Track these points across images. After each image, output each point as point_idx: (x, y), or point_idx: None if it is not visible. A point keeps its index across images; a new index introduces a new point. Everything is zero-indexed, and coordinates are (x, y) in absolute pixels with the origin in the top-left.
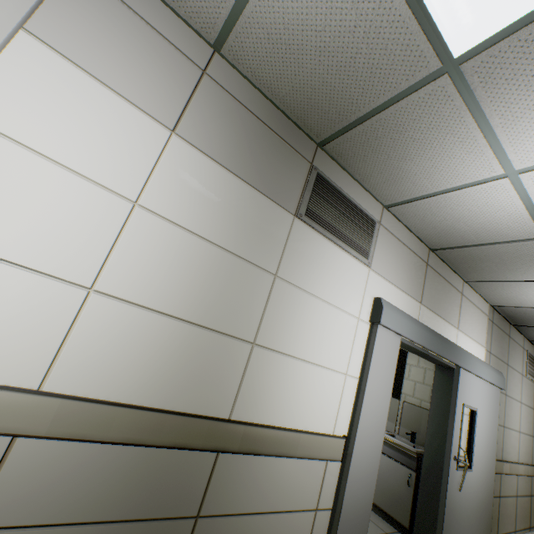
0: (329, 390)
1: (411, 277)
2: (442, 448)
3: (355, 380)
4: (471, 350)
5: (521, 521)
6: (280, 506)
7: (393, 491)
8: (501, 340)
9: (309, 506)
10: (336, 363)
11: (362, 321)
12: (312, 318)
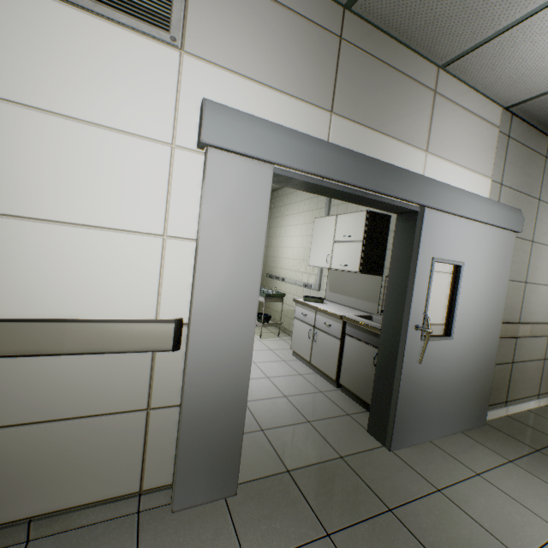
0: (128, 262)
1: (301, 65)
2: (400, 318)
3: (190, 242)
4: (458, 182)
5: None
6: (69, 412)
7: (361, 374)
8: (528, 165)
9: (131, 406)
10: (134, 220)
11: (184, 150)
12: (45, 150)
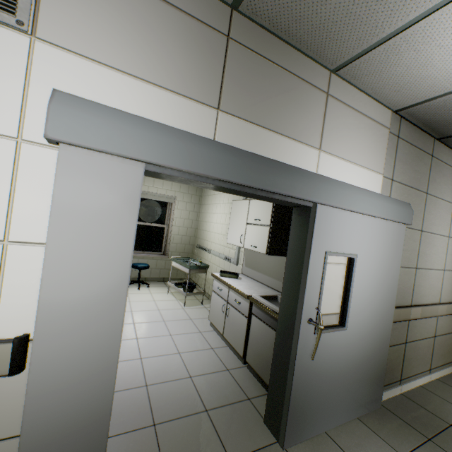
0: None
1: (184, 61)
2: (294, 311)
3: (41, 247)
4: (351, 178)
5: (441, 358)
6: None
7: (264, 355)
8: (417, 162)
9: None
10: None
11: (34, 144)
12: None
